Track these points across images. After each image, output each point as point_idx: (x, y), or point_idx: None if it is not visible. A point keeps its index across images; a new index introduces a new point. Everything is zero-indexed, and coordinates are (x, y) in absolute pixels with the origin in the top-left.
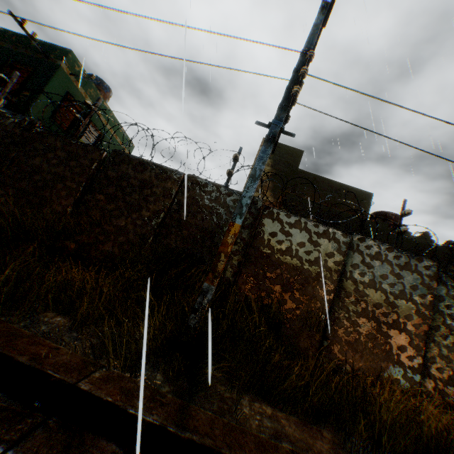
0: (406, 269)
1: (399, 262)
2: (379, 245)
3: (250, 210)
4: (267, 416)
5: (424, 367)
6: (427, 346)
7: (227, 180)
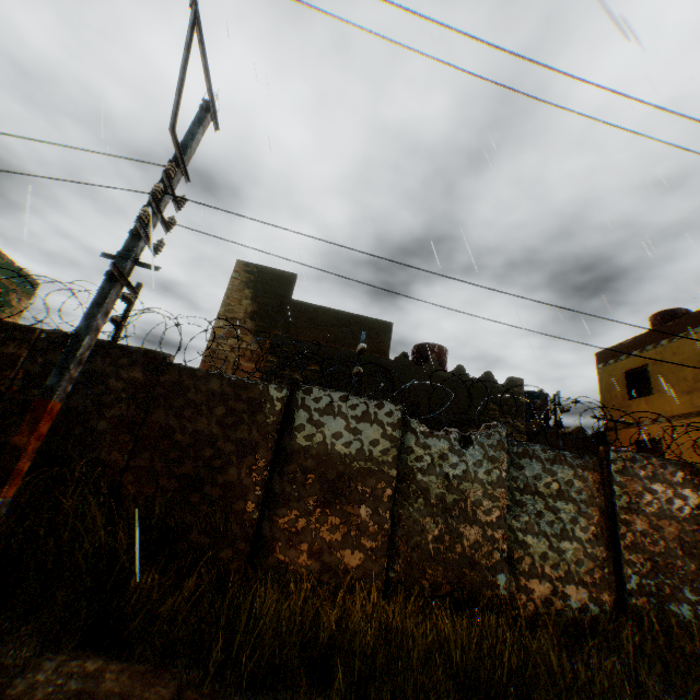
0: (365, 421)
1: (356, 412)
2: (331, 394)
3: (150, 371)
4: (81, 675)
5: (393, 544)
6: (396, 515)
7: (116, 332)
